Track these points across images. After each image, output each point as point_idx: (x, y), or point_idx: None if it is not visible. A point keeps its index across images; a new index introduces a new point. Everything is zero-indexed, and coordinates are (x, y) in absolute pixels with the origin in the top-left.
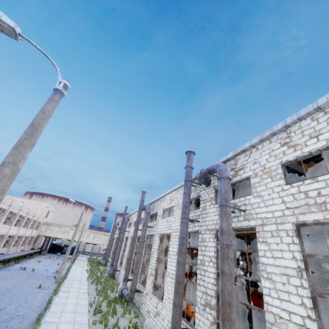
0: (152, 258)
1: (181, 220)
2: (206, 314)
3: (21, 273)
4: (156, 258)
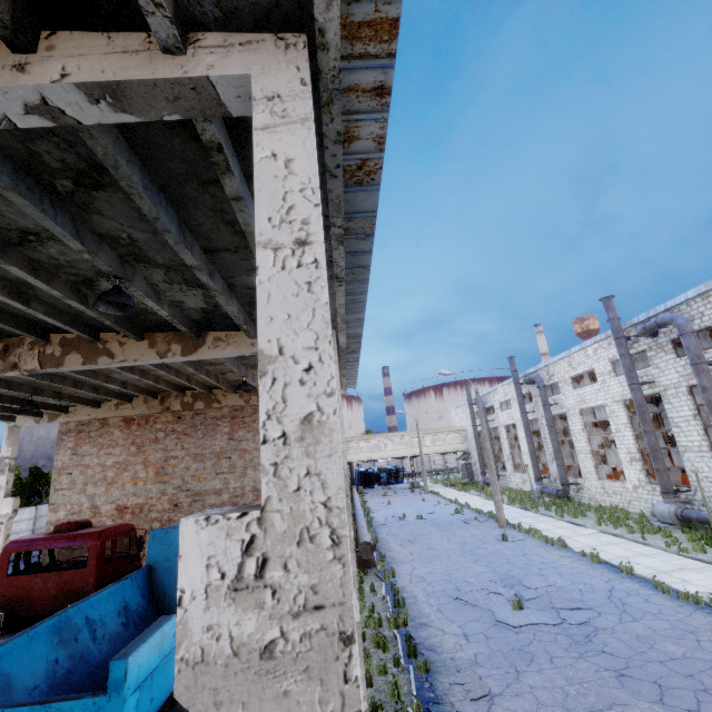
0: None
1: None
2: None
3: (414, 526)
4: None
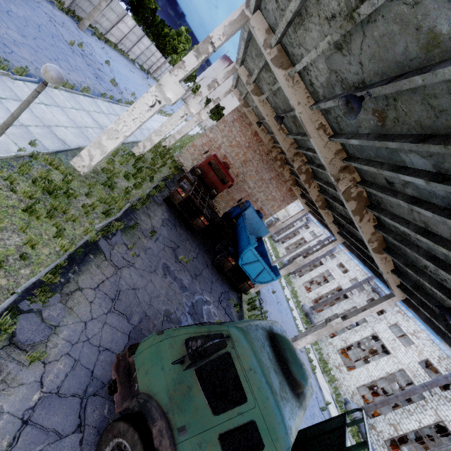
0: (353, 334)
1: (424, 385)
2: (389, 428)
3: None
4: (357, 340)
